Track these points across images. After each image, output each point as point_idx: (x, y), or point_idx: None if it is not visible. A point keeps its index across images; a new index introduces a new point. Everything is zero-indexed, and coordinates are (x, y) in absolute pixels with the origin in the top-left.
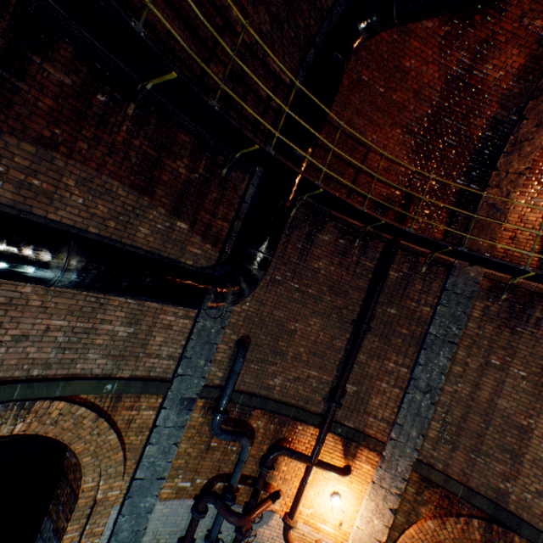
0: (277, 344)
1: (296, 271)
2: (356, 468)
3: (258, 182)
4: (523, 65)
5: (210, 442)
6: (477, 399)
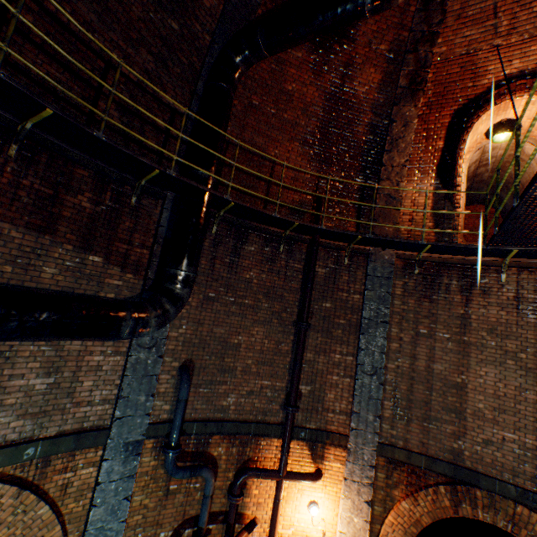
0: (223, 361)
1: (229, 284)
2: (327, 470)
3: (171, 206)
4: (381, 80)
5: (169, 485)
6: (417, 369)
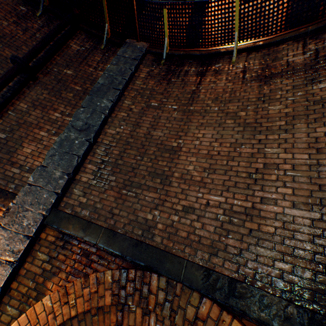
0: None
1: None
2: None
3: None
4: None
5: None
6: (136, 135)
